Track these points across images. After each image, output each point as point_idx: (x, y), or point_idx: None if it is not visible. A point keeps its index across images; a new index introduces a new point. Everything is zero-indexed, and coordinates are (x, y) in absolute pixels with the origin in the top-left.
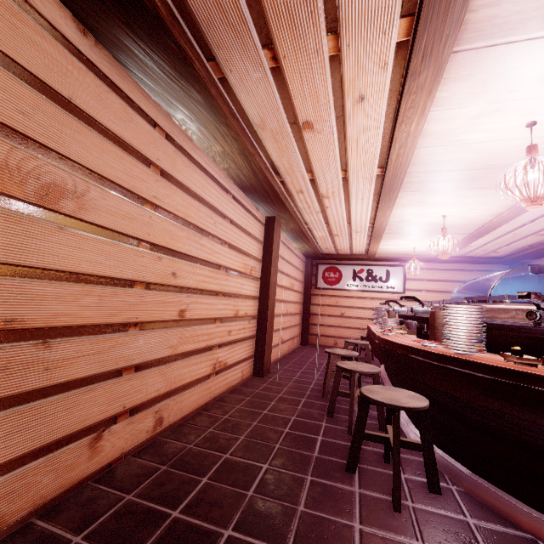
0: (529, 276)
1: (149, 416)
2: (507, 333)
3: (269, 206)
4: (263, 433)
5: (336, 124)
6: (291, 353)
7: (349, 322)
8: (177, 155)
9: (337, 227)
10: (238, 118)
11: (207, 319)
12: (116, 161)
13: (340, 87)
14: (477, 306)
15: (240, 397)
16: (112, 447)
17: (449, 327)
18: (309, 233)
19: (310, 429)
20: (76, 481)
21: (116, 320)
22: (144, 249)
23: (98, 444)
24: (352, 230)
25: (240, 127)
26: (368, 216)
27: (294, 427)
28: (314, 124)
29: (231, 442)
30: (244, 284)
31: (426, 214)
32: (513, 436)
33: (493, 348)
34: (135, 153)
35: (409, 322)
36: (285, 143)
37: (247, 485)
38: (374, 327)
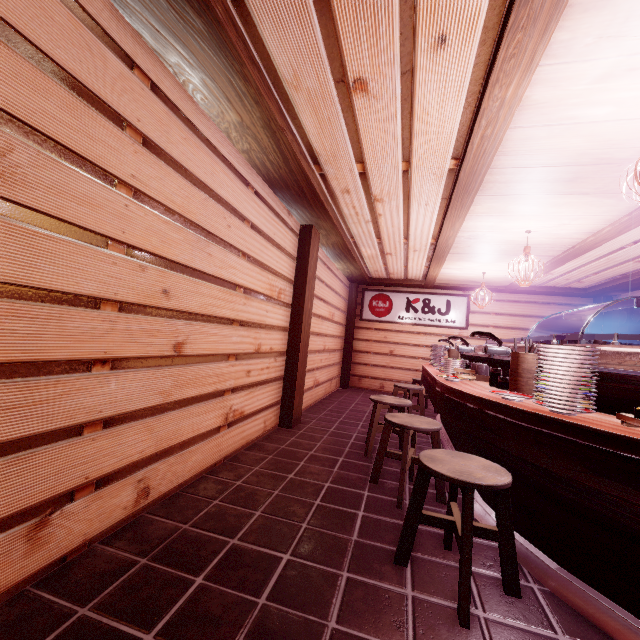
0: (616, 312)
1: (127, 486)
2: (619, 385)
3: (304, 211)
4: (287, 506)
5: (400, 85)
6: (328, 397)
7: (399, 362)
8: (170, 120)
9: (391, 243)
10: (260, 68)
11: (217, 355)
12: (64, 111)
13: (412, 17)
14: (588, 348)
15: (261, 455)
16: (67, 534)
17: (546, 376)
18: (356, 250)
19: (348, 501)
20: (3, 589)
21: (68, 356)
22: (117, 253)
23: (42, 532)
24: (409, 248)
25: (263, 82)
26: (431, 229)
27: (328, 498)
28: (370, 83)
29: (242, 520)
30: (269, 311)
31: (505, 229)
32: (626, 526)
33: (598, 405)
34: (98, 103)
35: (478, 365)
36: (327, 114)
37: (259, 588)
38: (432, 370)
